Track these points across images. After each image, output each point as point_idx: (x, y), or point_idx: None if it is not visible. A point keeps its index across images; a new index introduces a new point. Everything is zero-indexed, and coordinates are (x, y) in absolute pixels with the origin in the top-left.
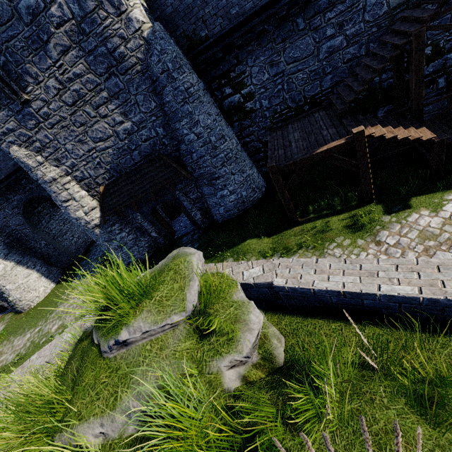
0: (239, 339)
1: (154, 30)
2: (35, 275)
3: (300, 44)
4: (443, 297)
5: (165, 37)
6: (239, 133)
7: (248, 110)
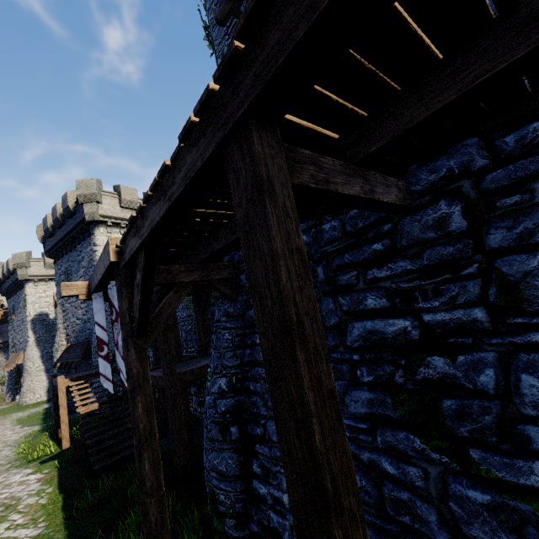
0: None
1: None
2: (45, 384)
3: None
4: None
5: None
6: None
7: None
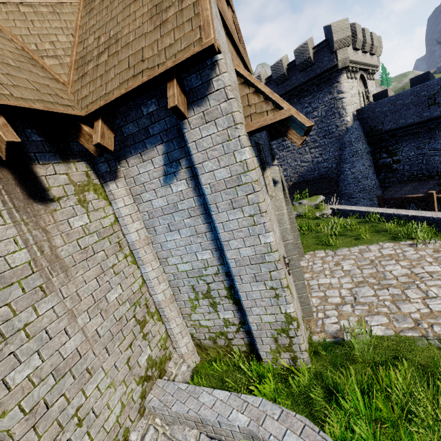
0: (323, 211)
1: (353, 124)
2: None
3: (440, 142)
4: (366, 211)
5: (357, 128)
6: (382, 180)
7: (393, 168)
